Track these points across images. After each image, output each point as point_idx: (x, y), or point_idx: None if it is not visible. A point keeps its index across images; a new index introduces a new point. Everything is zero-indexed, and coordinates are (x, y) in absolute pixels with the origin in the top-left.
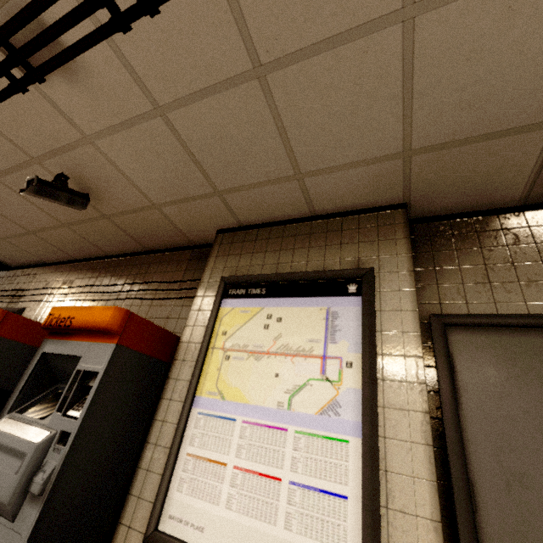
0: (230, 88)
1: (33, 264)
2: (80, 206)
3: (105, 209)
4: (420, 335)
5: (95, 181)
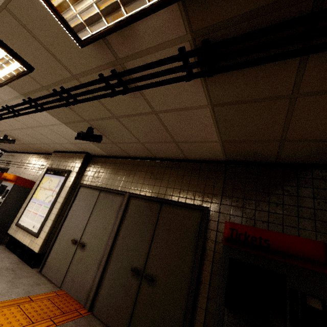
0: (27, 129)
1: (14, 151)
2: (12, 143)
3: (22, 142)
4: (69, 188)
5: (15, 137)
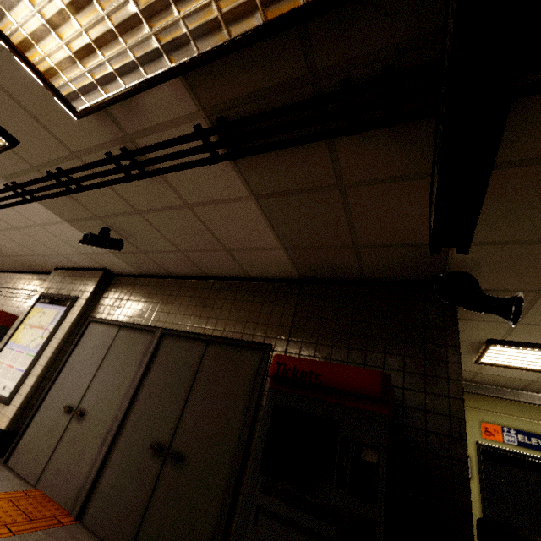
0: (12, 230)
1: None
2: None
3: (4, 254)
4: (71, 323)
5: None
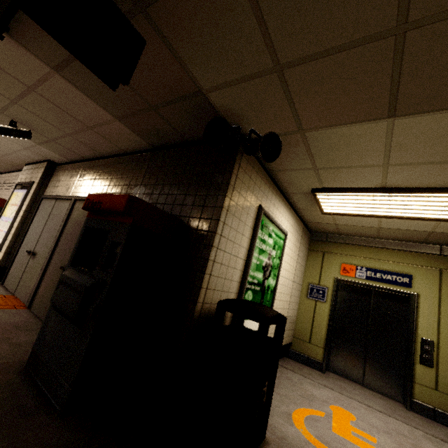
0: None
1: None
2: None
3: None
4: (29, 200)
5: None
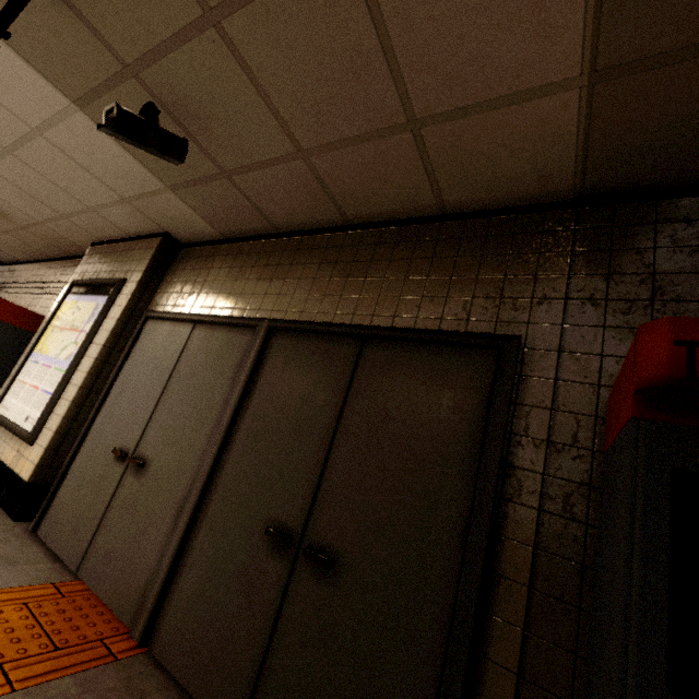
0: (4, 158)
1: (15, 262)
2: None
3: (17, 223)
4: (117, 320)
5: None
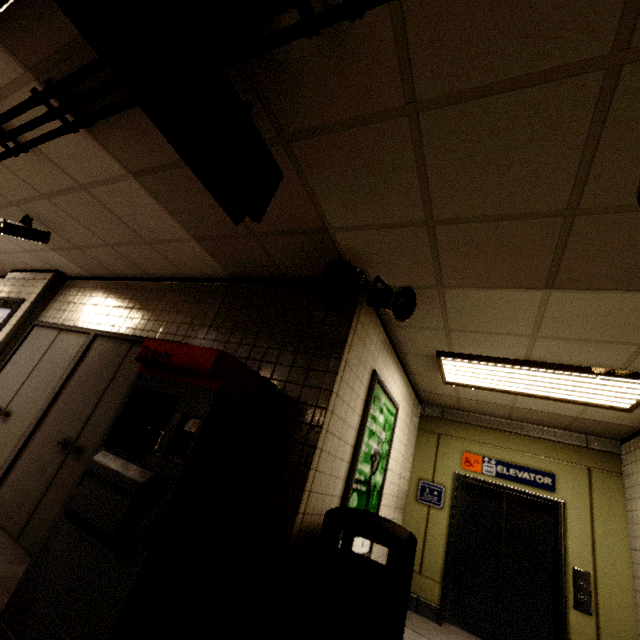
0: None
1: None
2: None
3: None
4: (13, 326)
5: None
